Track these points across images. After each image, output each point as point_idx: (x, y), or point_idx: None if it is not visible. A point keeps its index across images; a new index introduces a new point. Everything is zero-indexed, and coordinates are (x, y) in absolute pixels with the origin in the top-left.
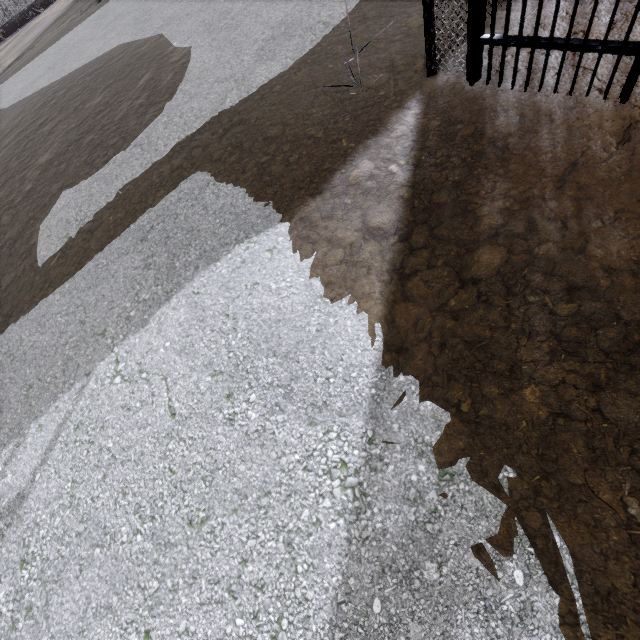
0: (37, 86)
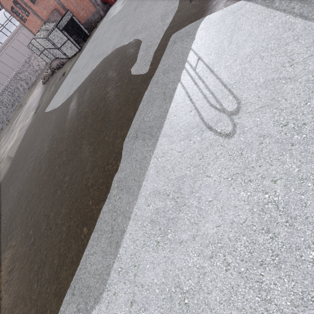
0: (73, 90)
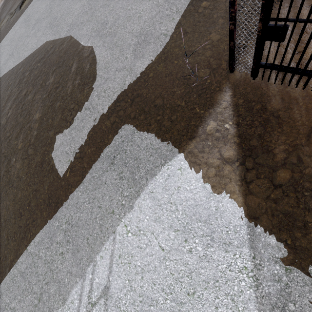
0: (8, 67)
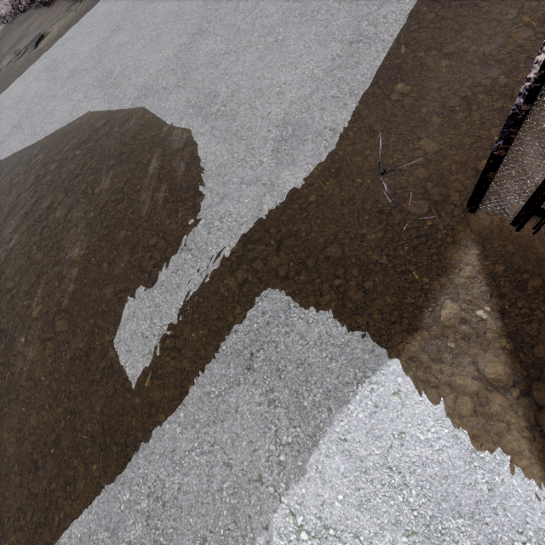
0: (10, 149)
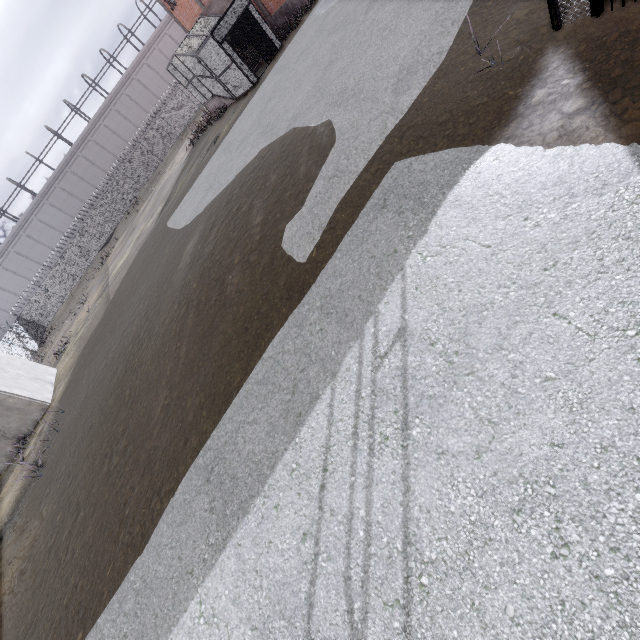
0: (207, 201)
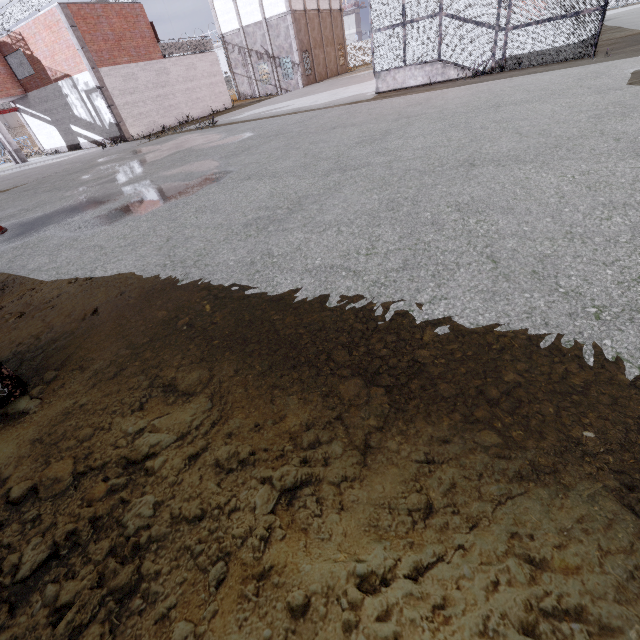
0: None
